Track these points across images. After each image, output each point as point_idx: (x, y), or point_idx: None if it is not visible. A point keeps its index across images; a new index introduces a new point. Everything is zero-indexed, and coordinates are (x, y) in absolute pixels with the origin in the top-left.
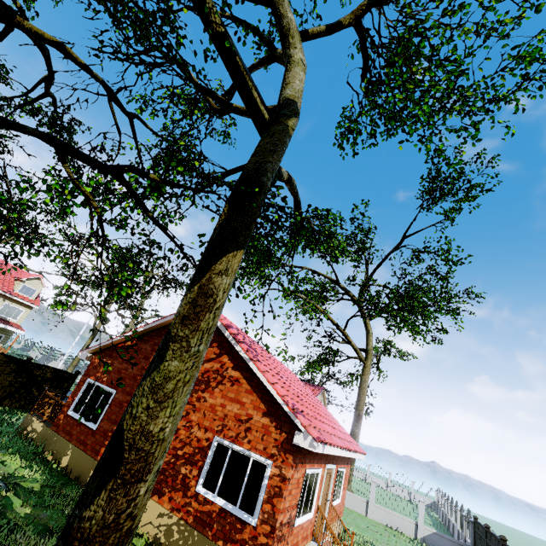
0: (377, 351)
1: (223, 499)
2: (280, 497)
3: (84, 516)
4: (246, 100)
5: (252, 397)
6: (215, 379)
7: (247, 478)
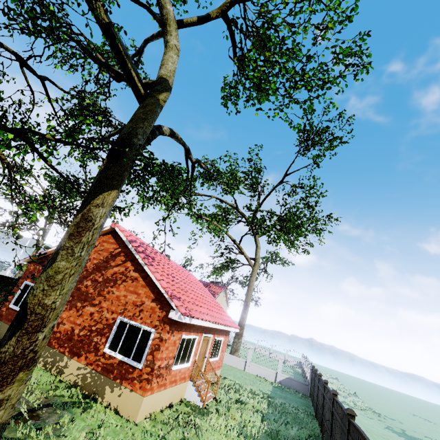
0: (266, 260)
1: (122, 355)
2: (158, 351)
3: (1, 351)
4: (127, 78)
5: (146, 289)
6: (121, 278)
7: (139, 341)
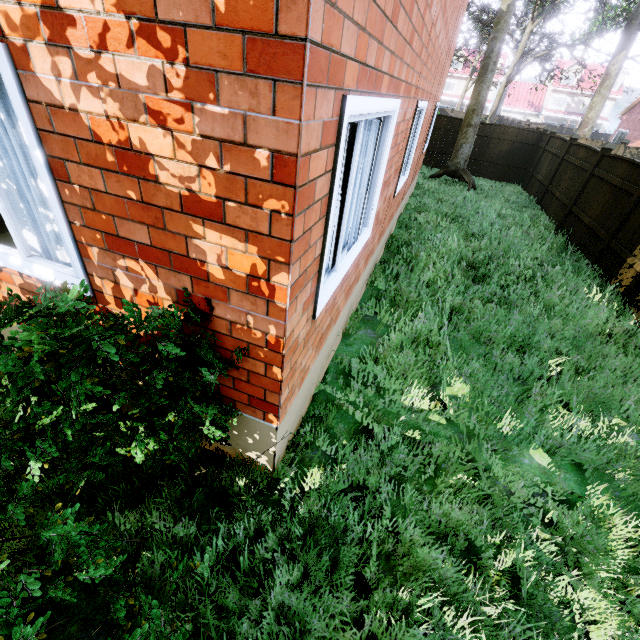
0: None
1: None
2: None
3: None
4: None
5: None
6: None
7: None
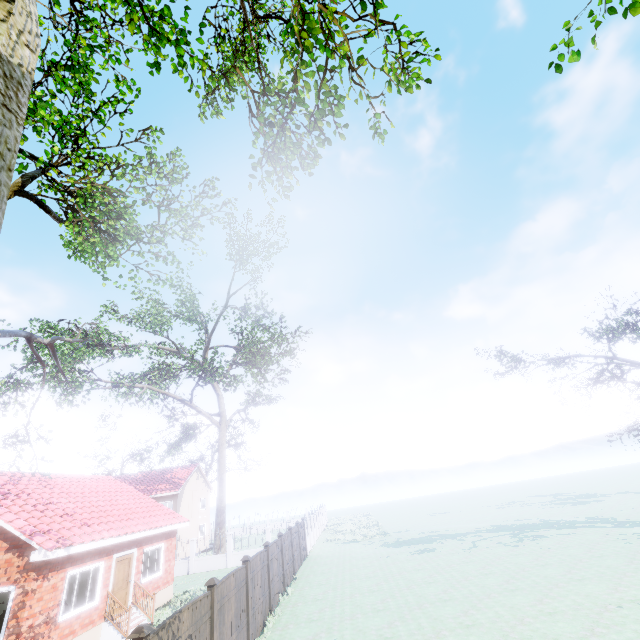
0: (247, 405)
1: None
2: (24, 609)
3: None
4: None
5: None
6: None
7: None
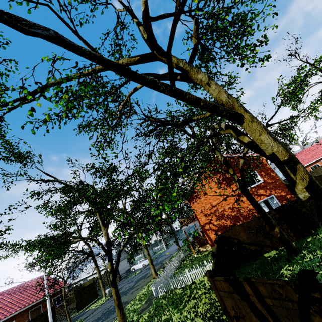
0: None
1: None
2: None
3: None
4: None
5: None
6: None
7: None
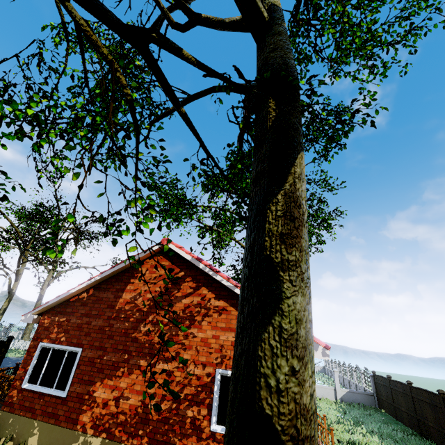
0: None
1: None
2: None
3: None
4: None
5: None
6: (199, 312)
7: None
